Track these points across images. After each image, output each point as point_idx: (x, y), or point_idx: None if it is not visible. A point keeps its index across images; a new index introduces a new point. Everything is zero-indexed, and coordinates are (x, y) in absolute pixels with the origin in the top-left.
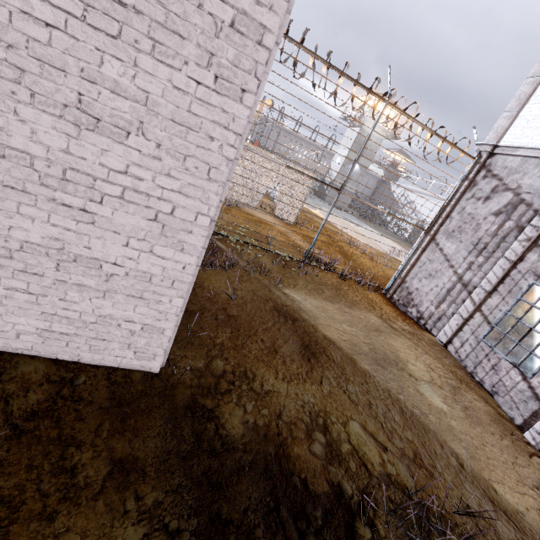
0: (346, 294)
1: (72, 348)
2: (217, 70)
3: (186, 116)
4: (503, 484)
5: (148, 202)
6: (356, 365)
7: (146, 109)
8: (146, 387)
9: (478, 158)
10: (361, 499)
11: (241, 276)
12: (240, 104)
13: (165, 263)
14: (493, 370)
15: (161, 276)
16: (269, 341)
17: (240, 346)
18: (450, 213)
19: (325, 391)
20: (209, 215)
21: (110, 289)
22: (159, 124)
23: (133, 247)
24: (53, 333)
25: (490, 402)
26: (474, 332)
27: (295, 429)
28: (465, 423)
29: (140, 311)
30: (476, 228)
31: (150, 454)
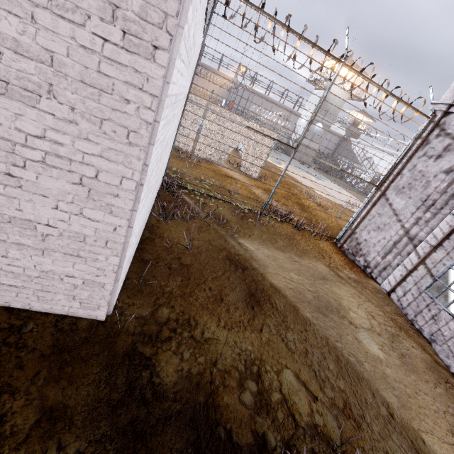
0: (298, 243)
1: (23, 298)
2: (123, 24)
3: (97, 76)
4: (432, 434)
5: (71, 167)
6: (298, 313)
7: (53, 70)
8: (90, 335)
9: (433, 117)
10: (284, 451)
11: (200, 227)
12: (153, 62)
13: (97, 225)
14: (432, 320)
15: (94, 236)
16: (217, 289)
17: (187, 294)
18: (402, 170)
19: (264, 338)
20: (134, 179)
21: (47, 248)
22: (69, 86)
23: (63, 210)
24: (3, 285)
25: (428, 349)
26: (417, 283)
27: (228, 378)
28: (400, 370)
29: (79, 268)
30: (425, 185)
31: (81, 402)
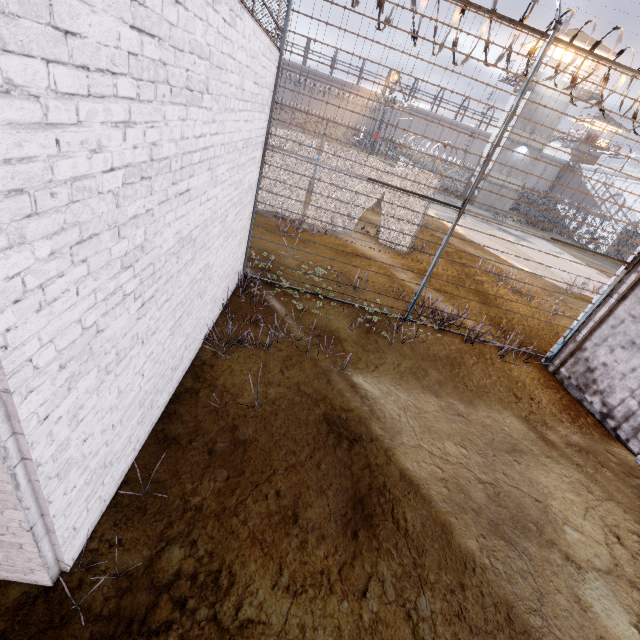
0: (469, 373)
1: None
2: None
3: None
4: None
5: None
6: (450, 542)
7: None
8: (13, 624)
9: None
10: None
11: (288, 357)
12: None
13: None
14: None
15: None
16: (291, 493)
17: (230, 510)
18: None
19: (366, 615)
20: None
21: None
22: None
23: None
24: None
25: None
26: None
27: None
28: None
29: None
30: None
31: None
